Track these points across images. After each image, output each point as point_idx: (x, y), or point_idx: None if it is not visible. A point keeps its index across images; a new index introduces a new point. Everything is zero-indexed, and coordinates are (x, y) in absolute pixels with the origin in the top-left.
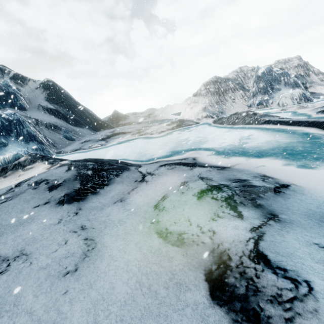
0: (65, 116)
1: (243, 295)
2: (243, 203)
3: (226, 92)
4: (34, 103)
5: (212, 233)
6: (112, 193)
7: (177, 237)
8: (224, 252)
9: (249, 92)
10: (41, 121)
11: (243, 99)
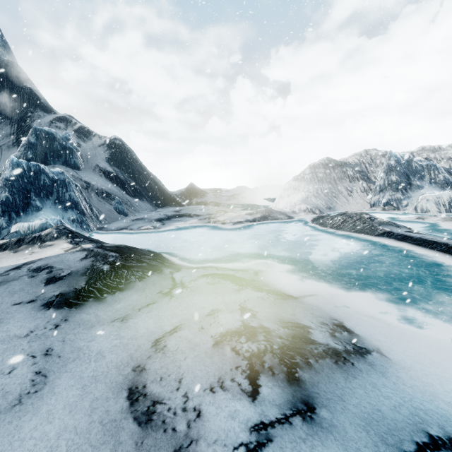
0: (124, 183)
1: None
2: (273, 369)
3: (340, 181)
4: (91, 163)
5: (196, 414)
6: (121, 303)
7: (149, 406)
8: None
9: (374, 185)
10: (93, 185)
11: (364, 194)
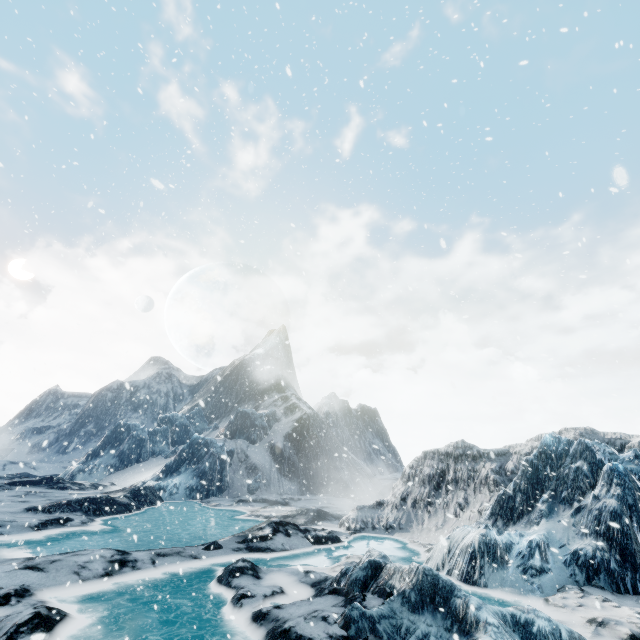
0: (284, 459)
1: None
2: None
3: (457, 485)
4: (270, 437)
5: None
6: (35, 516)
7: None
8: None
9: None
10: (250, 459)
11: (480, 517)
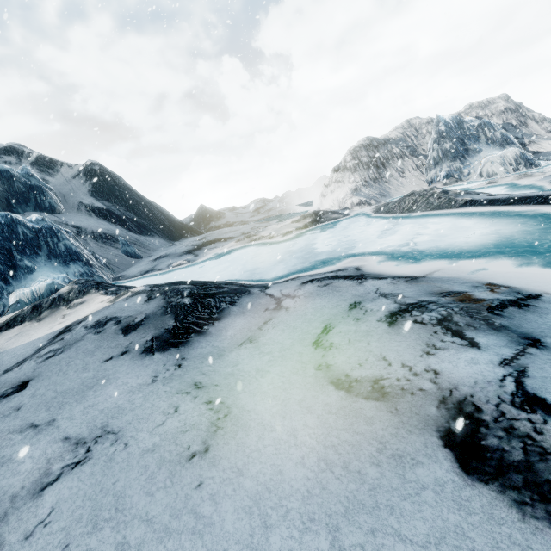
0: (123, 218)
1: (523, 463)
2: (471, 325)
3: (388, 162)
4: (71, 201)
5: (434, 373)
6: (229, 331)
7: (372, 385)
8: (465, 401)
9: (427, 160)
10: (85, 229)
11: (418, 172)
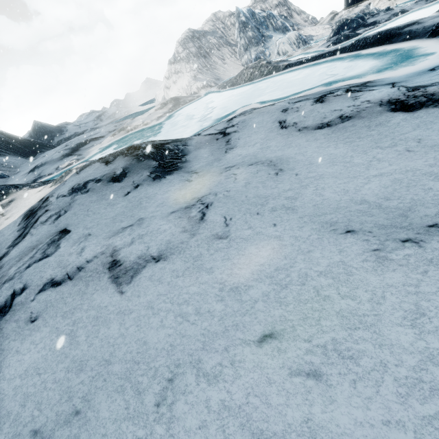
0: None
1: (428, 99)
2: (362, 88)
3: (211, 52)
4: None
5: (367, 101)
6: (203, 155)
7: (340, 119)
8: (390, 100)
9: (238, 47)
10: None
11: (234, 58)
